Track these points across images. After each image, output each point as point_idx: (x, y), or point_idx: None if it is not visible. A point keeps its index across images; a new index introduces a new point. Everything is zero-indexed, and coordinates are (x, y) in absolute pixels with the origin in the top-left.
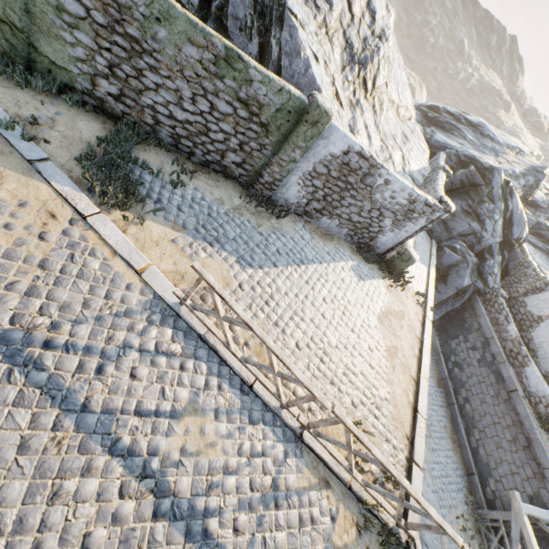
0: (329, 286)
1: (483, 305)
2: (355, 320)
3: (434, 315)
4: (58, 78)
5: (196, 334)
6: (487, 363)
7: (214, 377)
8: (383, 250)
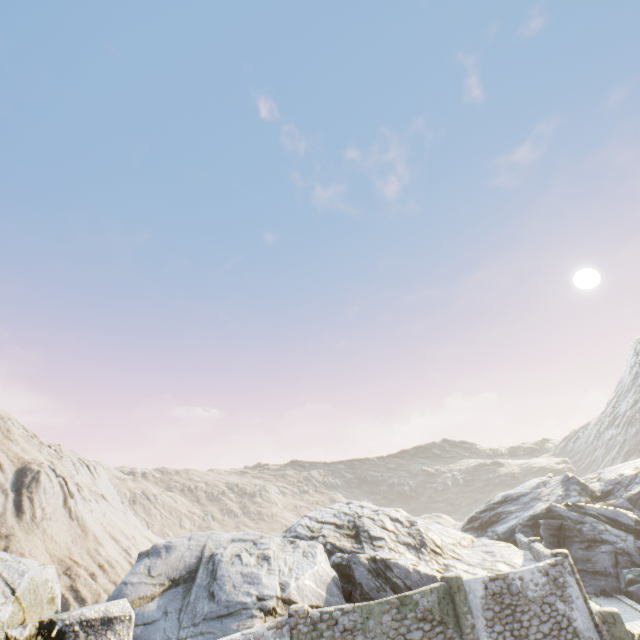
0: None
1: None
2: None
3: None
4: None
5: None
6: None
7: None
8: (594, 634)
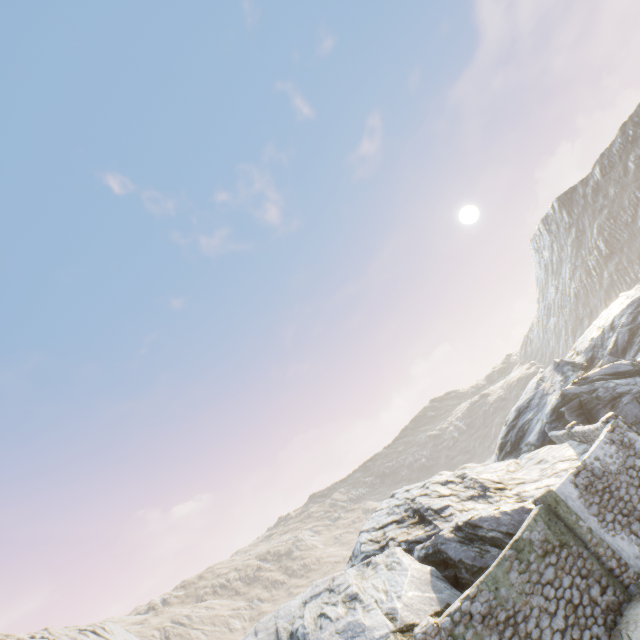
0: None
1: None
2: None
3: None
4: None
5: None
6: None
7: None
8: None
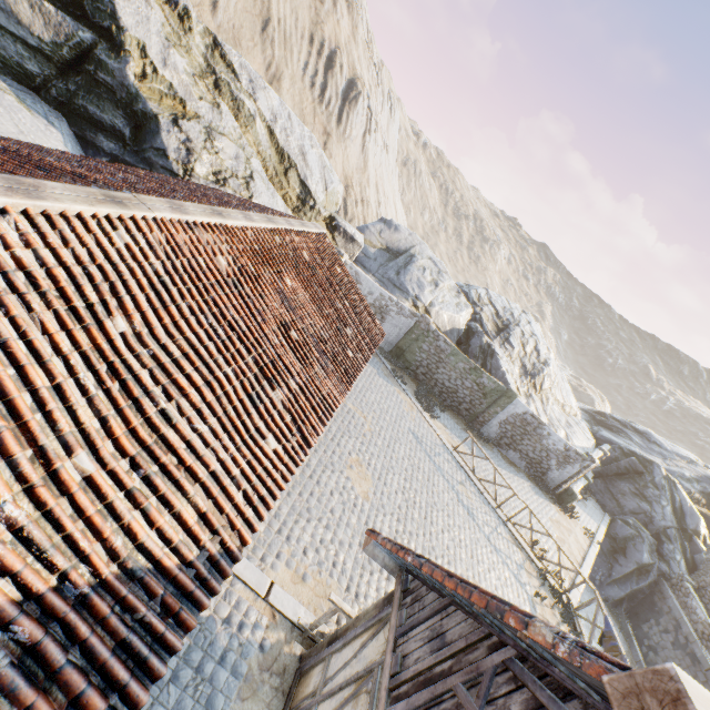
0: (515, 484)
1: (671, 589)
2: (533, 508)
3: (619, 590)
4: (405, 364)
5: (458, 464)
6: (681, 645)
7: (467, 480)
8: (553, 485)
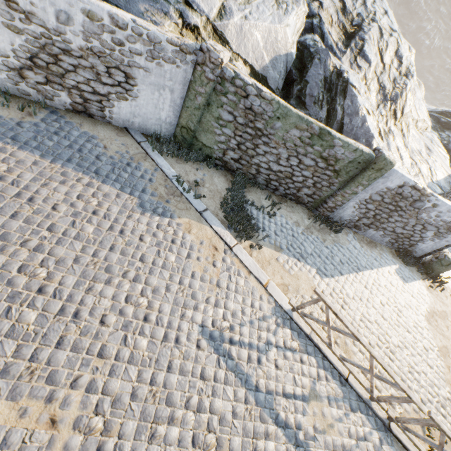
0: (382, 289)
1: None
2: (408, 321)
3: None
4: (204, 152)
5: (304, 334)
6: None
7: (321, 370)
8: (421, 254)
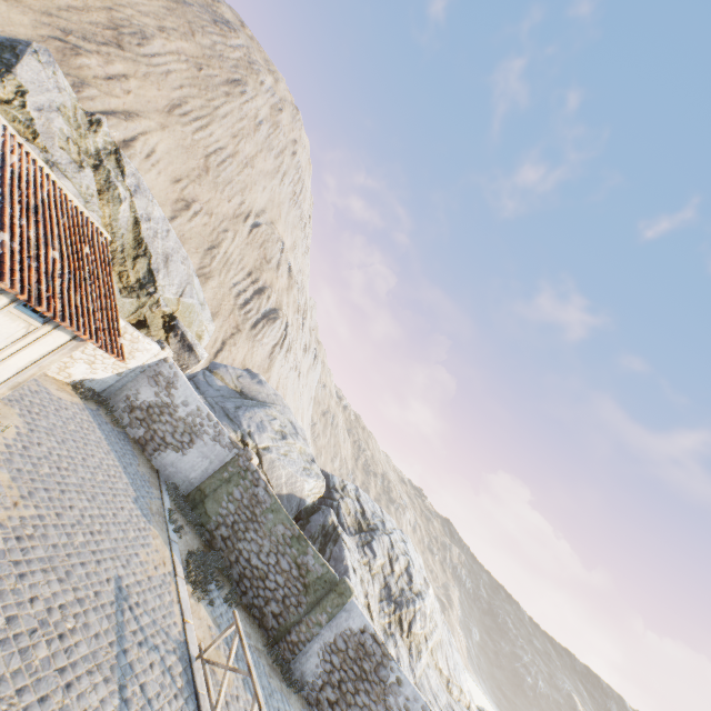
0: None
1: None
2: None
3: None
4: (202, 518)
5: (194, 688)
6: None
7: None
8: None
